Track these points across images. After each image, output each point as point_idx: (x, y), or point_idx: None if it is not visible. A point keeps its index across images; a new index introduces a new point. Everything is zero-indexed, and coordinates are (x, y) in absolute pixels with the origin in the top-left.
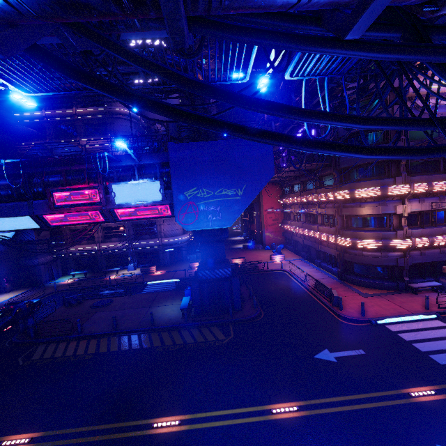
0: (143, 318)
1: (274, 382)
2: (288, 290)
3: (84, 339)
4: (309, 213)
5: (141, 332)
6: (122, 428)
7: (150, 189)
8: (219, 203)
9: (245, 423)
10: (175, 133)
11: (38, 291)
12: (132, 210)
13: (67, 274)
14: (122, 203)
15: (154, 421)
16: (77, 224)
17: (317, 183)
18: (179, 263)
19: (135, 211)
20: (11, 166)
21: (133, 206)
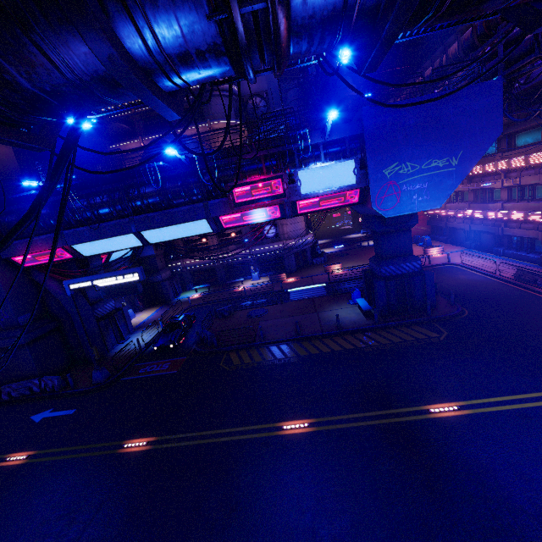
0: (320, 322)
1: (541, 371)
2: (477, 284)
3: (271, 345)
4: (483, 189)
5: (329, 335)
6: (396, 414)
7: (342, 171)
8: (426, 179)
9: (538, 406)
10: (277, 106)
11: (173, 307)
12: (316, 200)
13: (187, 290)
14: (309, 193)
15: (427, 408)
16: (250, 224)
17: (503, 145)
18: (307, 268)
19: (318, 201)
20: (189, 163)
21: (319, 195)
